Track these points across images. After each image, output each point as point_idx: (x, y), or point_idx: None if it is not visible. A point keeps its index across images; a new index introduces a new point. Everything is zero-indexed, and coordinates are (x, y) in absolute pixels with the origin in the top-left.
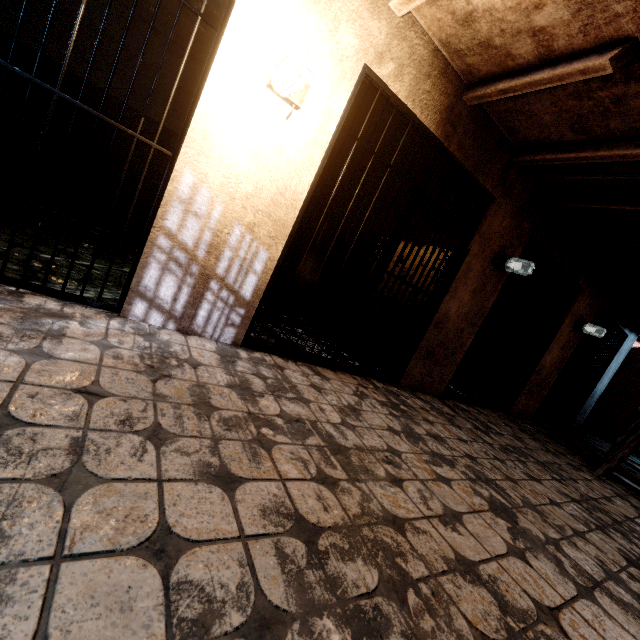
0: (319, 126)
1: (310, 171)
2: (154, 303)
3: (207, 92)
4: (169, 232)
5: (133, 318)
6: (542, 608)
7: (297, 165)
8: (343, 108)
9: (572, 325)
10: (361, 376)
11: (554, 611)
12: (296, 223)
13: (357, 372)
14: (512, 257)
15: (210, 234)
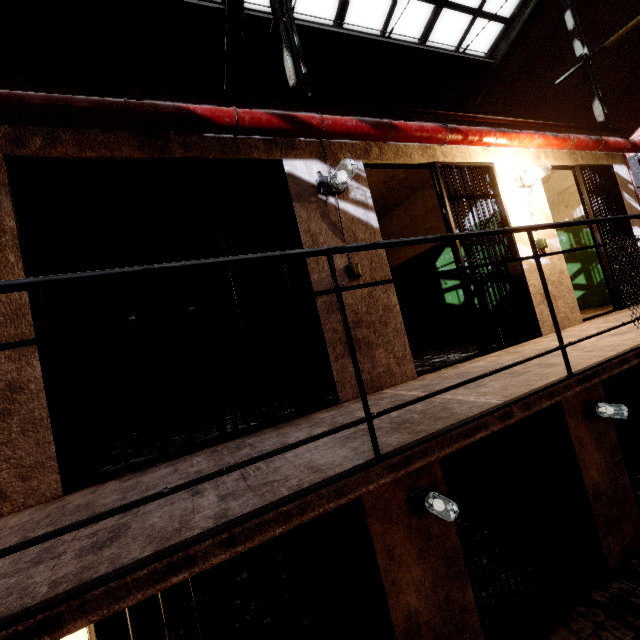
0: None
1: None
2: None
3: None
4: None
5: None
6: None
7: None
8: None
9: (582, 418)
10: None
11: None
12: None
13: None
14: (428, 490)
15: None
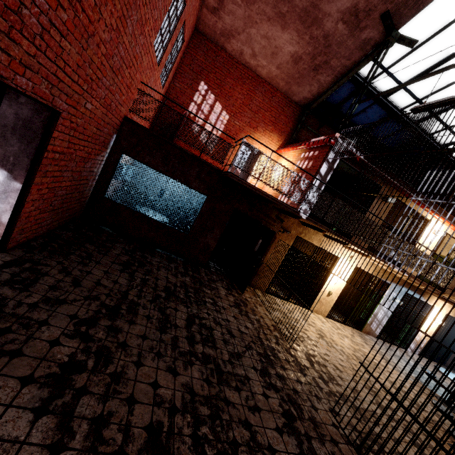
0: (438, 322)
1: (435, 328)
2: (410, 348)
3: (425, 322)
4: (415, 339)
5: (407, 350)
6: None
7: (433, 328)
8: (442, 319)
9: None
10: (436, 362)
11: None
12: (431, 335)
13: (435, 361)
14: None
15: (420, 338)
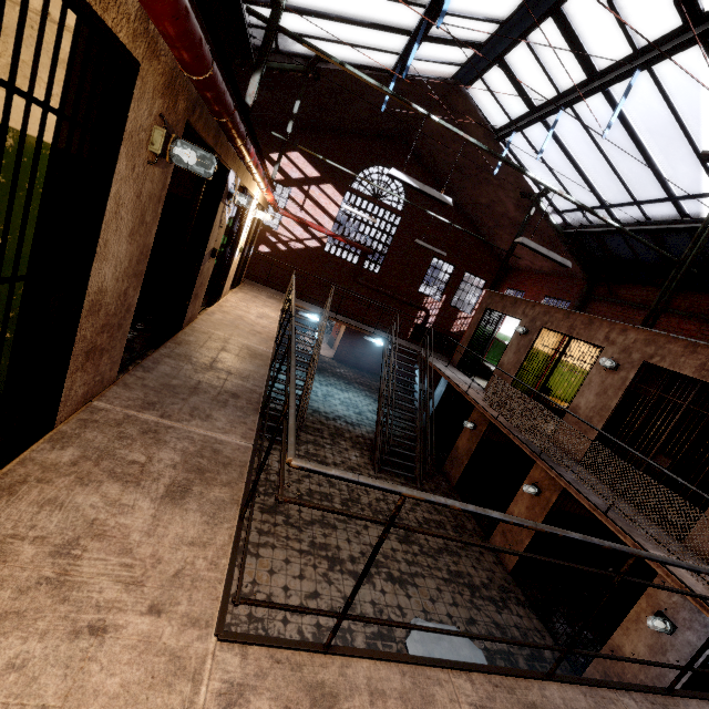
0: None
1: None
2: None
3: None
4: None
5: None
6: (253, 582)
7: None
8: None
9: None
10: None
11: (255, 578)
12: None
13: None
14: None
15: None
